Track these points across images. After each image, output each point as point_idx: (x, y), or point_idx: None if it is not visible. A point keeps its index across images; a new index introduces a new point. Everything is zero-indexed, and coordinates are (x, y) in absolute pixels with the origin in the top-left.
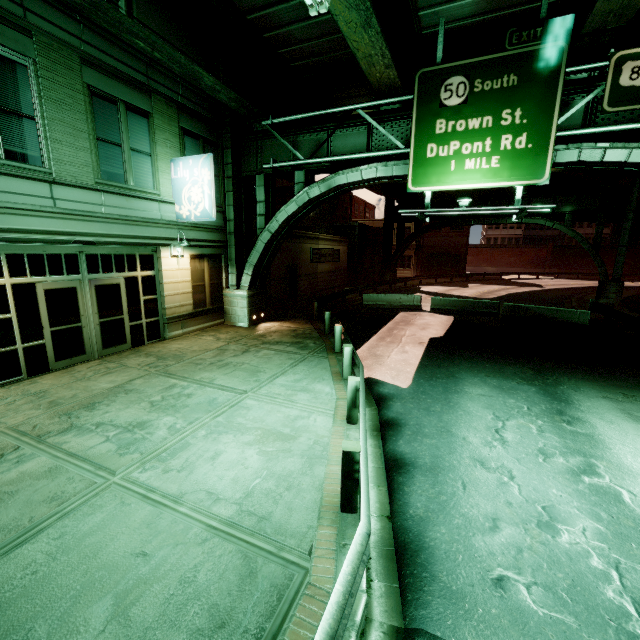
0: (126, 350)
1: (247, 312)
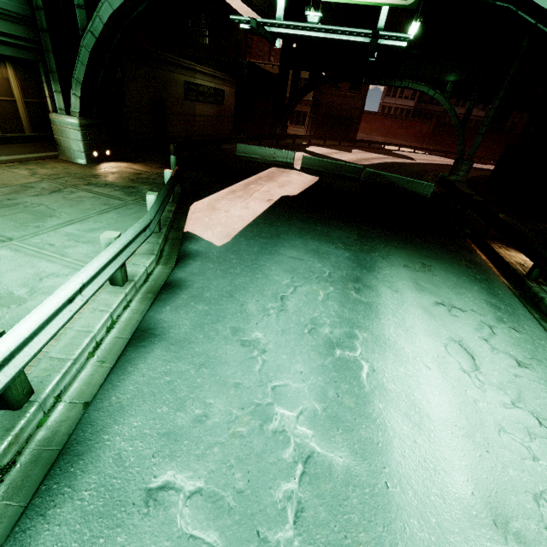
0: None
1: (82, 146)
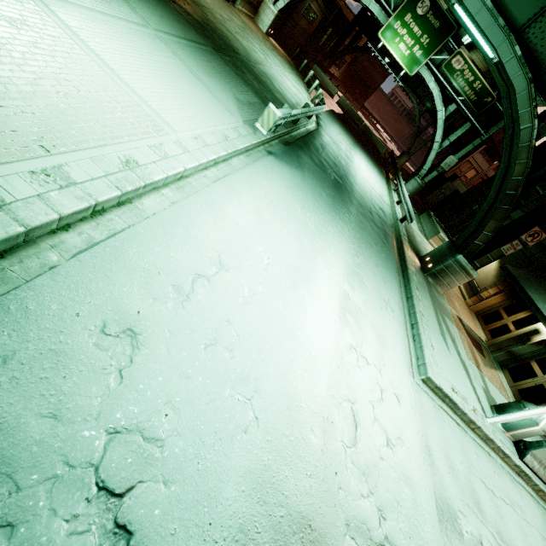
0: (225, 0)
1: (270, 25)
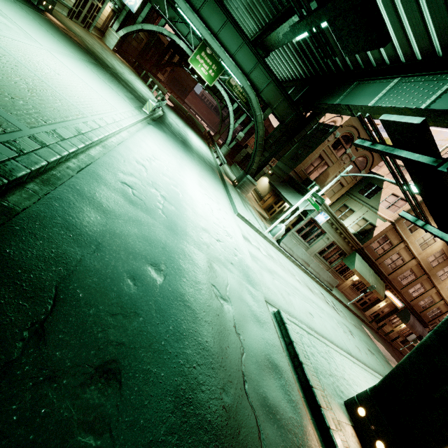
0: (83, 27)
1: (115, 45)
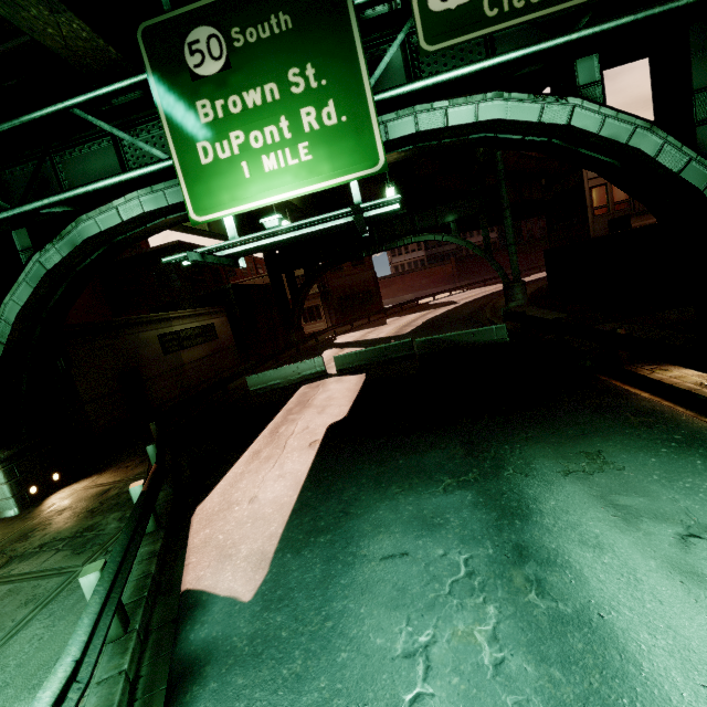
0: None
1: (8, 489)
